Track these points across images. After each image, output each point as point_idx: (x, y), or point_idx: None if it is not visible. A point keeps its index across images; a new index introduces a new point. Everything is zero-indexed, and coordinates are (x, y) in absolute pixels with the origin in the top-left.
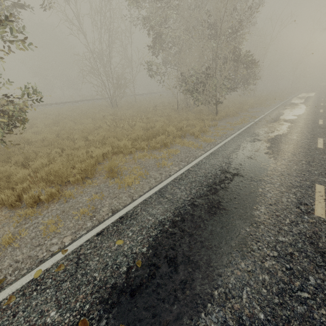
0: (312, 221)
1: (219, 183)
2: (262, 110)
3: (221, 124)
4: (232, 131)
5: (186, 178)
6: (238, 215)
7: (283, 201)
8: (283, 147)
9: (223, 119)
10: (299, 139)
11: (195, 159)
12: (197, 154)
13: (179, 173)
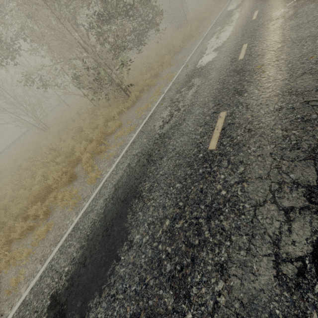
0: None
1: None
2: (189, 50)
3: (130, 115)
4: (133, 131)
5: None
6: None
7: None
8: (161, 171)
9: (137, 101)
10: (193, 129)
11: (50, 255)
12: (66, 228)
13: None
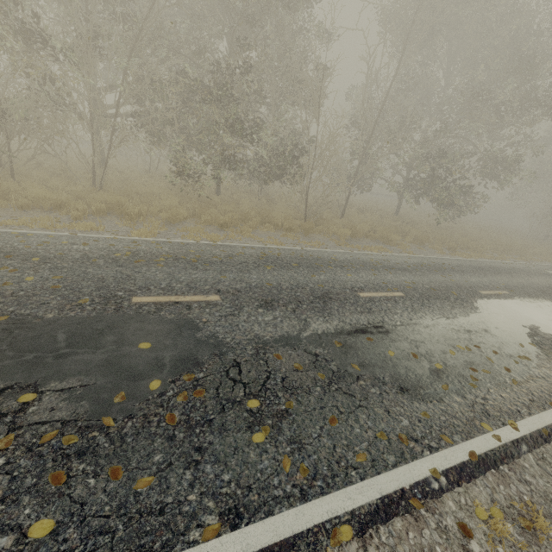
0: None
1: None
2: None
3: None
4: None
5: None
6: None
7: None
8: None
9: None
10: None
11: None
12: None
13: None
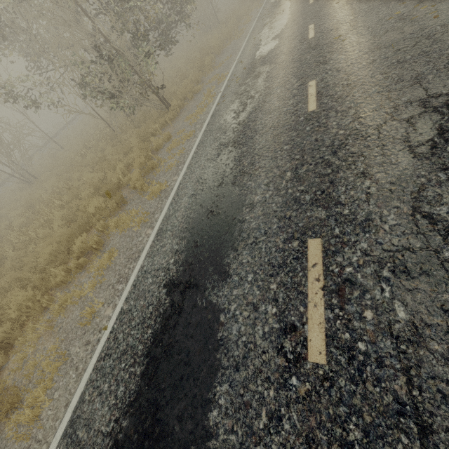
0: (304, 391)
1: (161, 334)
2: (234, 49)
3: (179, 126)
4: (192, 137)
5: (115, 347)
6: (182, 447)
7: (257, 342)
8: (259, 146)
9: (181, 111)
10: (281, 104)
11: (135, 267)
12: (141, 243)
13: (106, 336)
